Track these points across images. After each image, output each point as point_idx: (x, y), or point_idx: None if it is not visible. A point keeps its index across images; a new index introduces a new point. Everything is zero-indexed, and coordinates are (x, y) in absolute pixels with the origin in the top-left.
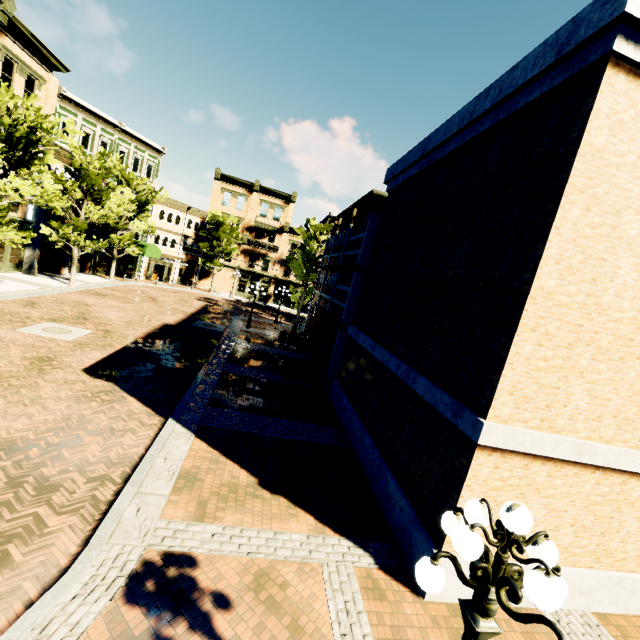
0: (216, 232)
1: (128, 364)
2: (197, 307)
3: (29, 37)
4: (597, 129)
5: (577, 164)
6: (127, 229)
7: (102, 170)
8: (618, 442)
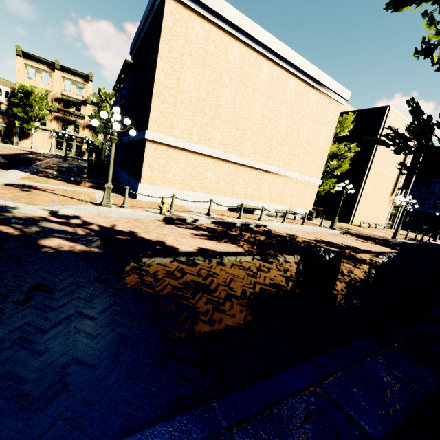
0: (27, 100)
1: None
2: (21, 152)
3: None
4: (167, 20)
5: (163, 33)
6: None
7: None
8: (200, 144)
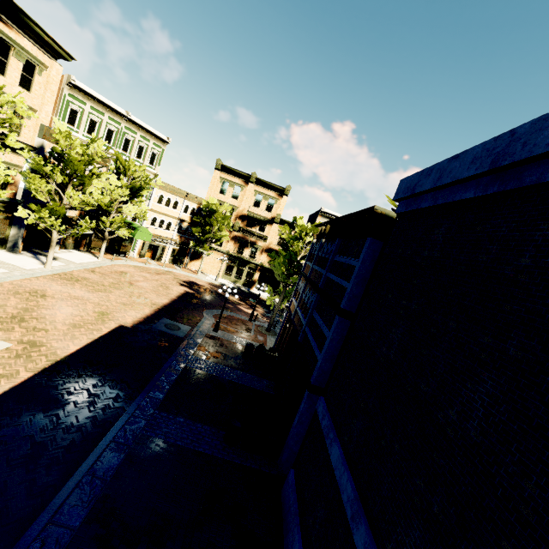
0: (209, 219)
1: (5, 421)
2: (173, 296)
3: (28, 21)
4: None
5: None
6: (121, 212)
7: (84, 156)
8: None
